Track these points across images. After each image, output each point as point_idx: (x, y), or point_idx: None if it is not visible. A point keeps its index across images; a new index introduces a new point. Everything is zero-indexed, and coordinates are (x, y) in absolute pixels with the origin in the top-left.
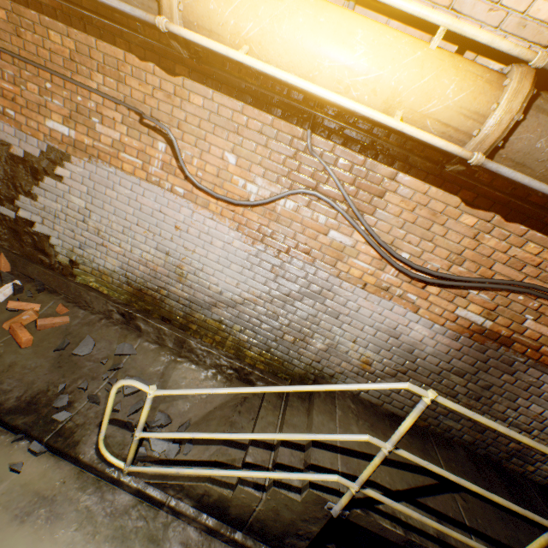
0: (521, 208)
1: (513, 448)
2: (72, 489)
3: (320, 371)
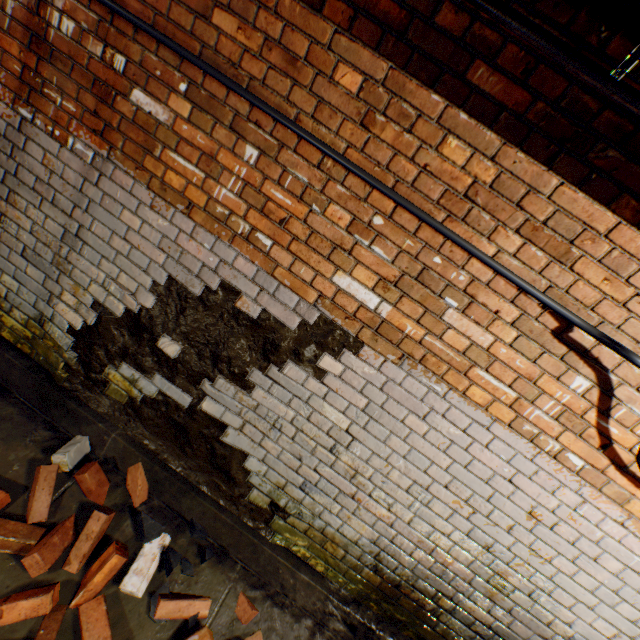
0: None
1: None
2: None
3: None
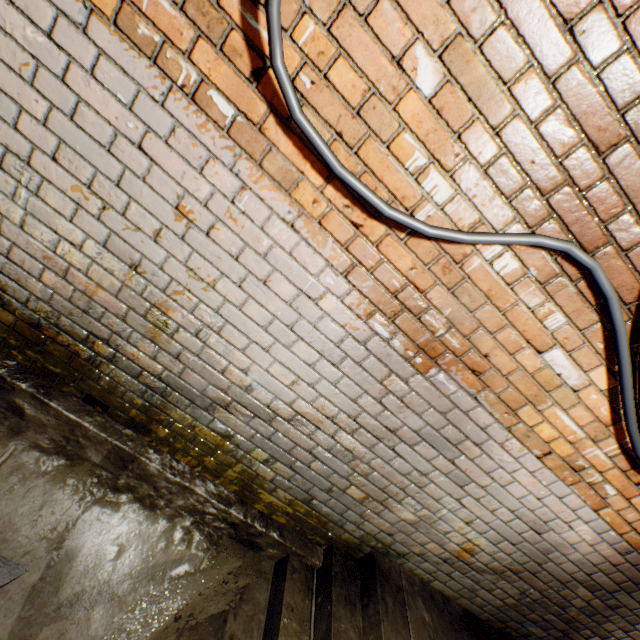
0: None
1: None
2: None
3: (386, 545)
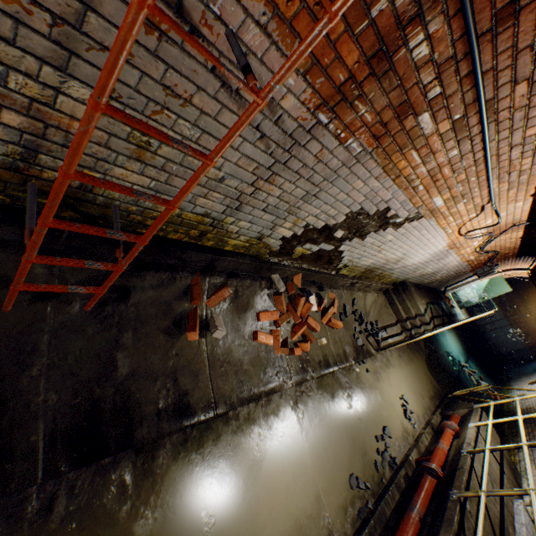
0: (527, 240)
1: (432, 282)
2: (374, 364)
3: (407, 278)
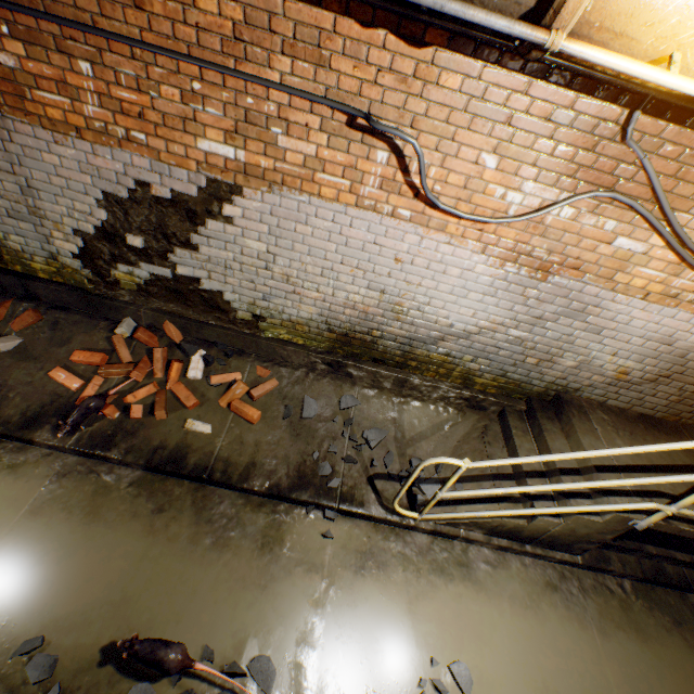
0: None
1: None
2: (378, 541)
3: (564, 387)
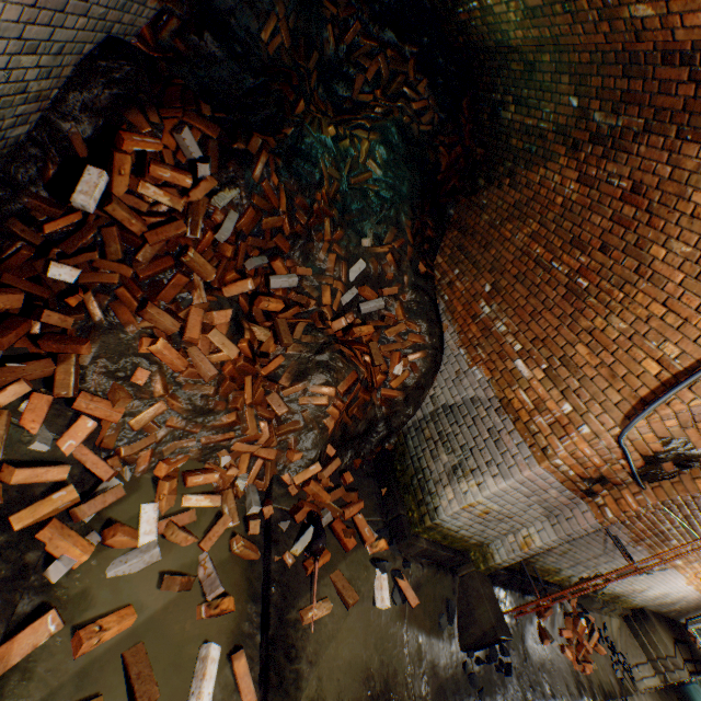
0: None
1: (670, 610)
2: None
3: (645, 605)
